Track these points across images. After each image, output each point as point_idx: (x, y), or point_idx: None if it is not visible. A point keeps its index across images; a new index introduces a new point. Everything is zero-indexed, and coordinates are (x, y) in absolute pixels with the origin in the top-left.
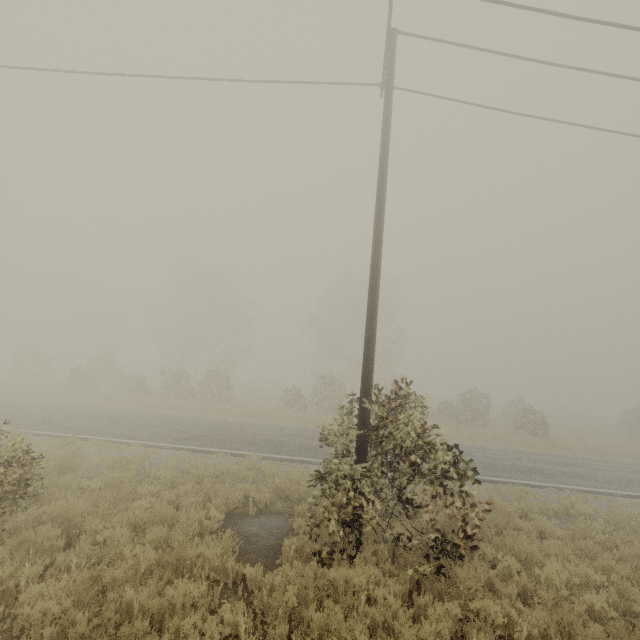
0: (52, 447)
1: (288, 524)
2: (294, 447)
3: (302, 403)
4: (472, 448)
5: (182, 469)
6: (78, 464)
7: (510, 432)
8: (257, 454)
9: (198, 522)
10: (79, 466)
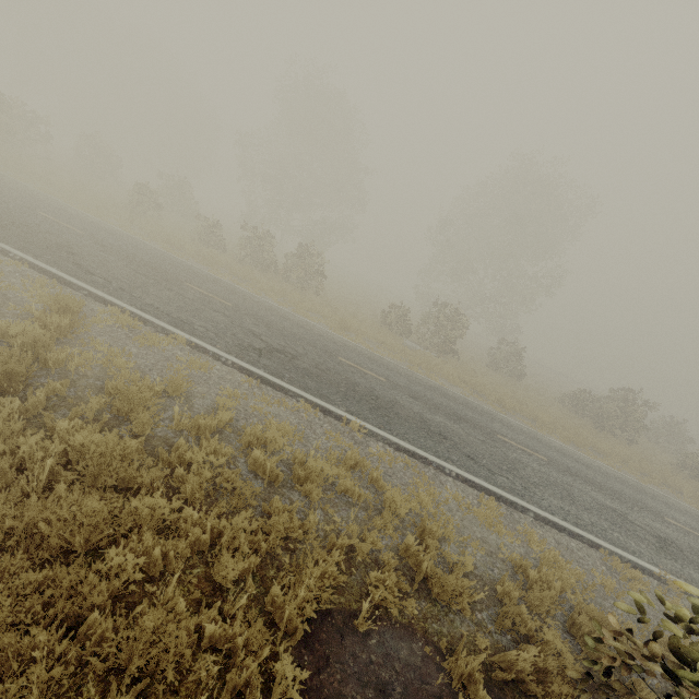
0: (33, 306)
1: (435, 693)
2: (412, 421)
3: (406, 328)
4: (650, 497)
5: (239, 425)
6: (59, 361)
7: (669, 467)
8: (360, 422)
9: (244, 680)
10: (62, 364)
